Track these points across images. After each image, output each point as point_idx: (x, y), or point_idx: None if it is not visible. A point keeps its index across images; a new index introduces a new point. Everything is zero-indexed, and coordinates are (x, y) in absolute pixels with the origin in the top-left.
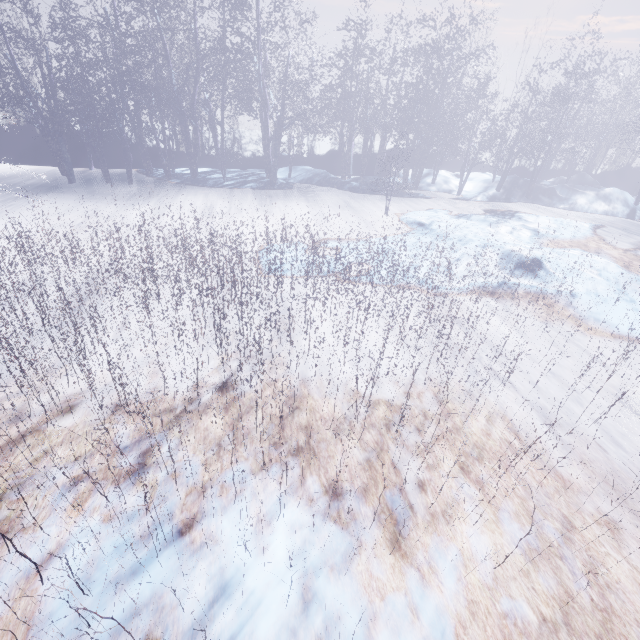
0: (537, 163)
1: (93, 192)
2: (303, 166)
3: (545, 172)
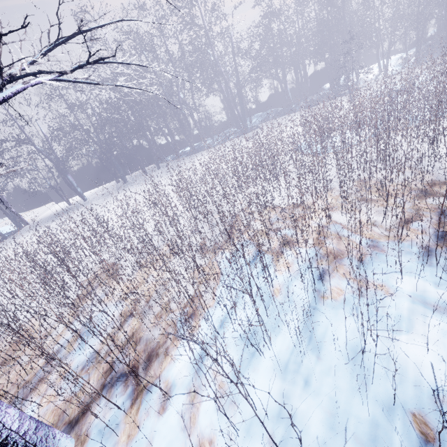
0: (446, 18)
1: (142, 181)
2: (255, 114)
3: (443, 31)
